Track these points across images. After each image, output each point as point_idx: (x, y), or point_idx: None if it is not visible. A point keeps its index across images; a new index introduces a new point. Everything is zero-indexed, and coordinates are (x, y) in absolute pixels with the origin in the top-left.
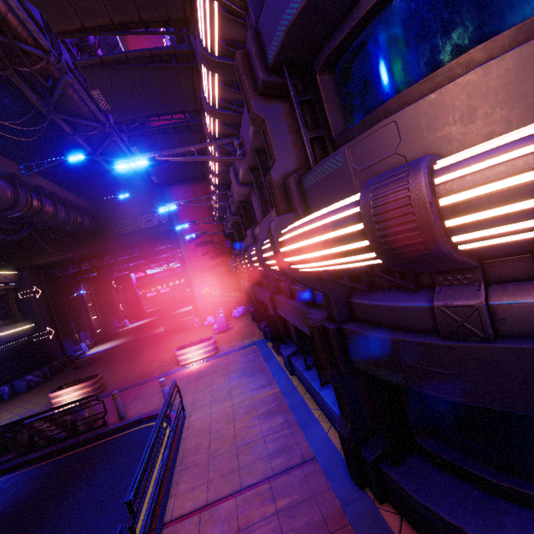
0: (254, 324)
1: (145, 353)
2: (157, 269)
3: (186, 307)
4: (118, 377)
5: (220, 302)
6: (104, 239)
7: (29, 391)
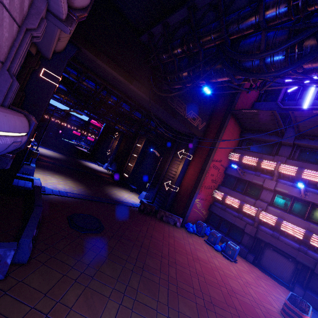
0: (251, 264)
1: (179, 253)
2: (58, 104)
3: (88, 162)
4: (233, 316)
5: (196, 213)
6: (165, 103)
7: (48, 270)
